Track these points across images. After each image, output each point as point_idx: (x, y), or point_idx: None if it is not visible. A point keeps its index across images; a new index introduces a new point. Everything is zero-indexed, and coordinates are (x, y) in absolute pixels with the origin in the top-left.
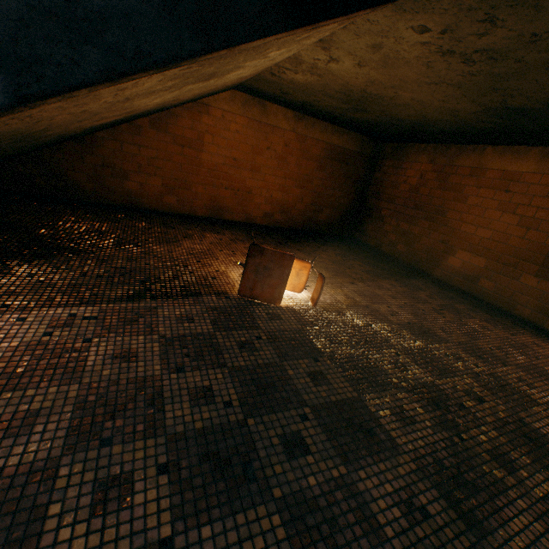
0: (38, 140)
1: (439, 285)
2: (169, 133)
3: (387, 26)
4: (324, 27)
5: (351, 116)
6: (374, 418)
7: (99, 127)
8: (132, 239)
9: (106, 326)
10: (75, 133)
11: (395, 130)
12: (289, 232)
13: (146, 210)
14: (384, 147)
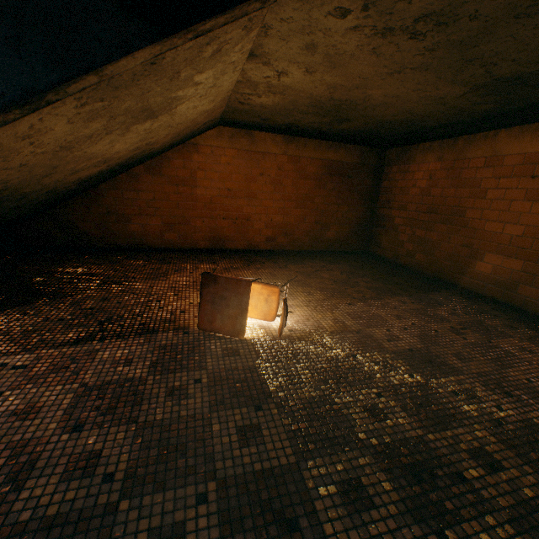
0: (26, 198)
1: (469, 296)
2: (163, 175)
3: (304, 20)
4: (222, 34)
5: (338, 128)
6: (308, 499)
7: (94, 179)
8: (120, 278)
9: (31, 375)
10: (68, 188)
11: (391, 134)
12: (295, 253)
13: (149, 249)
14: (388, 154)
